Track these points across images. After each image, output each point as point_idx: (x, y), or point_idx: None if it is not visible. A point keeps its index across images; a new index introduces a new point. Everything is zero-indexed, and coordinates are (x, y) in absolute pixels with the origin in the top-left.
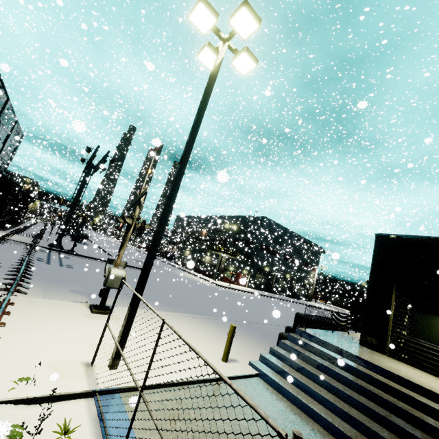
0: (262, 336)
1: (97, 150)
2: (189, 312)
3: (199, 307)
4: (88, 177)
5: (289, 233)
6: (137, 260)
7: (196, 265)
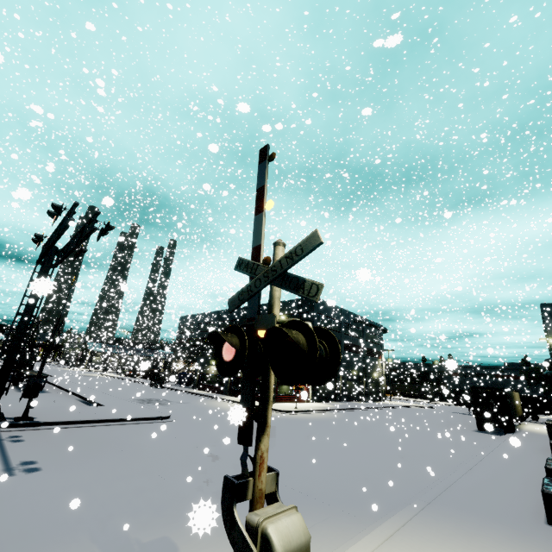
0: (520, 531)
1: (72, 211)
2: (341, 511)
3: (331, 483)
4: (47, 271)
5: (345, 314)
6: (141, 399)
7: (231, 386)
